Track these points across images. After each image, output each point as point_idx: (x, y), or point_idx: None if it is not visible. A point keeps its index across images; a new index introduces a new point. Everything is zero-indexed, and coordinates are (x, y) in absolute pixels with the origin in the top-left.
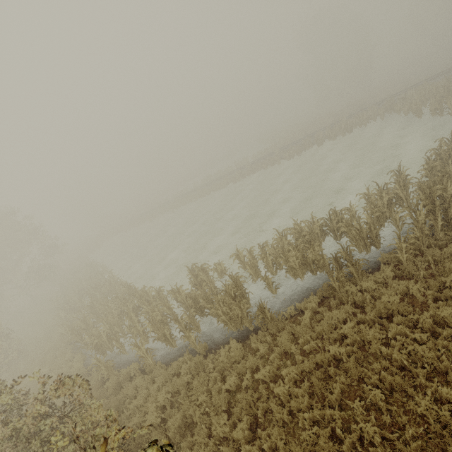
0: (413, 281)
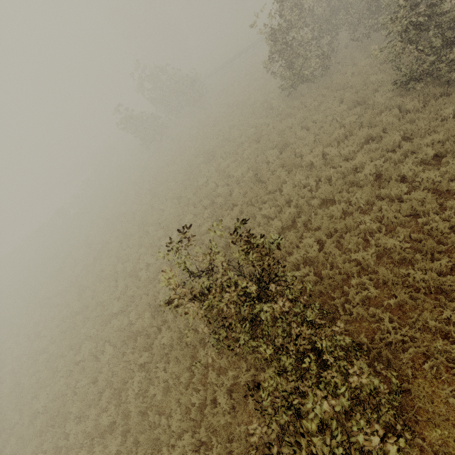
0: None
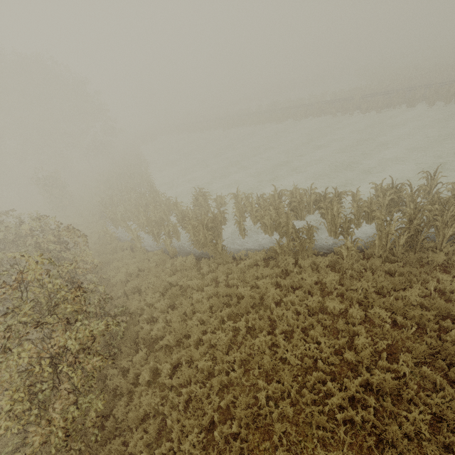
0: (338, 275)
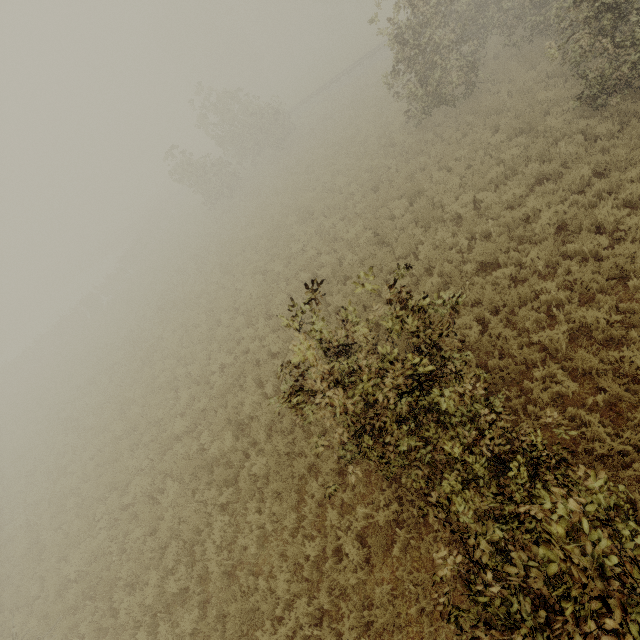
0: None
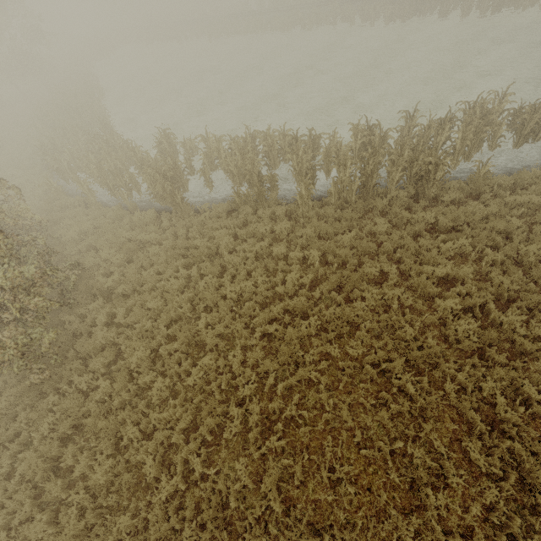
0: (292, 223)
